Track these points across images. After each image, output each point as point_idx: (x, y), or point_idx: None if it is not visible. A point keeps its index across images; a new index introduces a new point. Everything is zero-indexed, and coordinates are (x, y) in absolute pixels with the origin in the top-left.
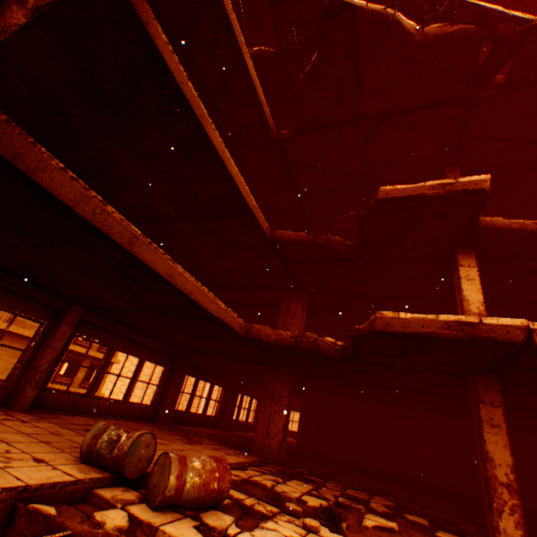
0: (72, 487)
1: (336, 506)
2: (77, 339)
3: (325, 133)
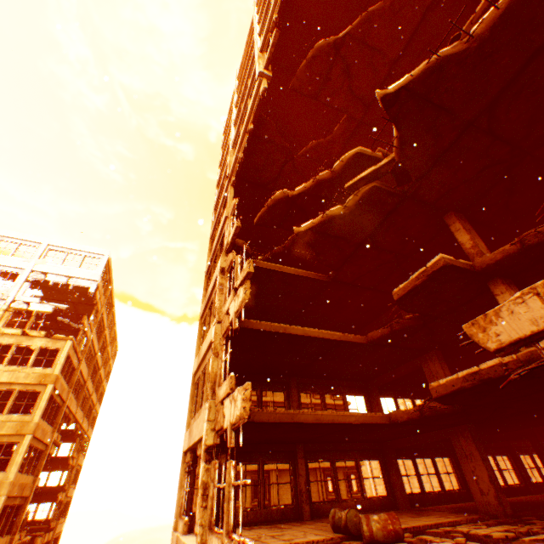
0: (331, 540)
1: (524, 535)
2: None
3: (350, 261)
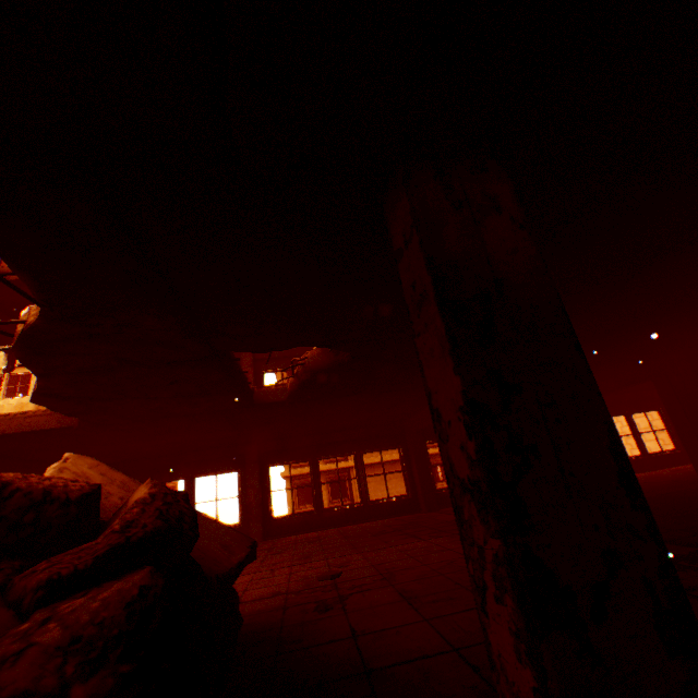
0: None
1: None
2: None
3: None
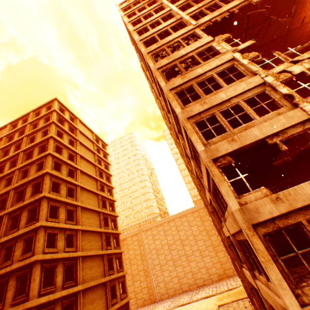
0: None
1: None
2: (106, 247)
3: None
